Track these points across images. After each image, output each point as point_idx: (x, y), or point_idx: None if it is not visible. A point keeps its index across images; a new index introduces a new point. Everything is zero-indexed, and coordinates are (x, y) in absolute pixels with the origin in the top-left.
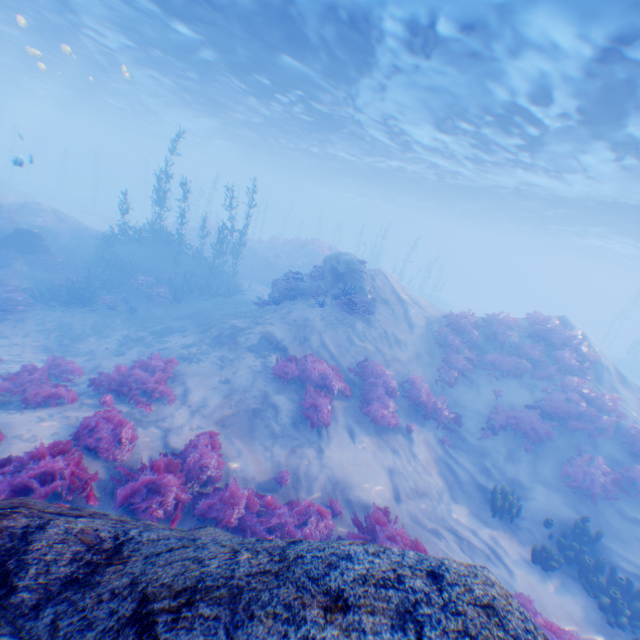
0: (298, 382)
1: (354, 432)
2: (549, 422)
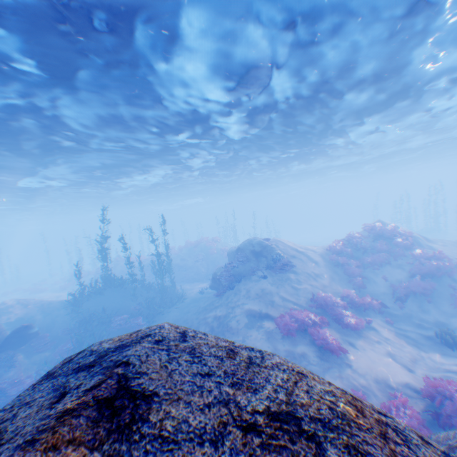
0: (297, 330)
1: (352, 343)
2: (426, 279)
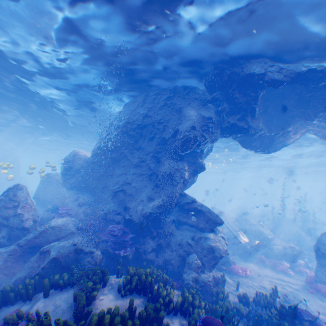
0: None
1: None
2: None
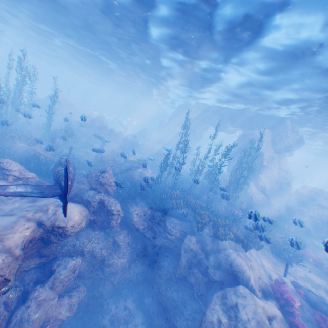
0: None
1: None
2: None
